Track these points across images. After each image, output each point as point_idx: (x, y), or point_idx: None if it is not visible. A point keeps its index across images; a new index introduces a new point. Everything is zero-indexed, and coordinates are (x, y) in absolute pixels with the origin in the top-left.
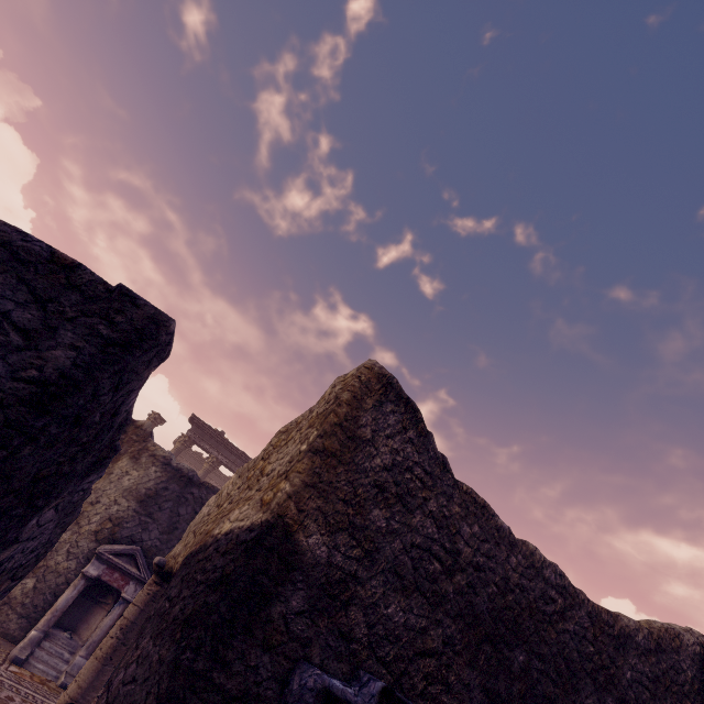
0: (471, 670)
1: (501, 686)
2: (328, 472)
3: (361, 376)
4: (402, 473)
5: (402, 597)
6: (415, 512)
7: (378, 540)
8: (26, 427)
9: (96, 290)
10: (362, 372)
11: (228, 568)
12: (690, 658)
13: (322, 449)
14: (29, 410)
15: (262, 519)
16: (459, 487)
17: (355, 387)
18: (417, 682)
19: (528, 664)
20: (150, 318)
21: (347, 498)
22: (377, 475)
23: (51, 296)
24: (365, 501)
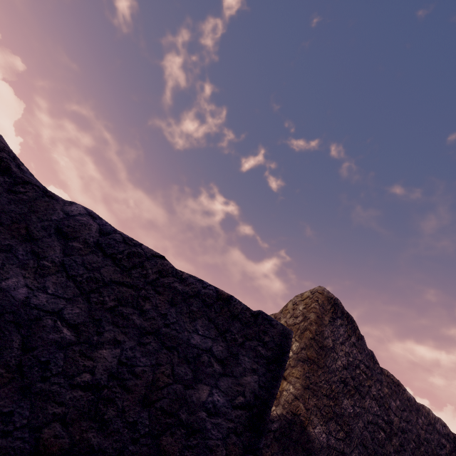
0: None
1: None
2: (313, 375)
3: (318, 300)
4: (354, 370)
5: None
6: (365, 397)
7: (351, 423)
8: (256, 450)
9: (246, 317)
10: (318, 296)
11: (265, 452)
12: None
13: (307, 358)
14: (252, 434)
15: (277, 412)
16: (383, 373)
17: (317, 309)
18: None
19: None
20: (281, 334)
21: (327, 394)
22: (341, 373)
23: (225, 327)
24: (338, 394)
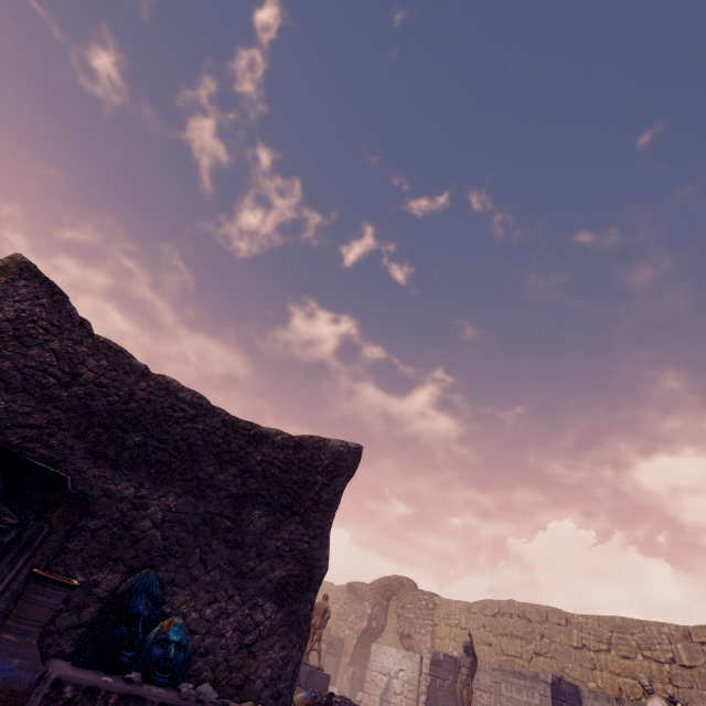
0: (77, 440)
1: (109, 451)
2: None
3: None
4: (24, 324)
5: (5, 394)
6: (33, 347)
7: None
8: None
9: None
10: (2, 260)
11: None
12: (331, 453)
13: None
14: None
15: None
16: (94, 338)
17: None
18: (13, 440)
19: (145, 443)
20: None
21: None
22: None
23: None
24: None
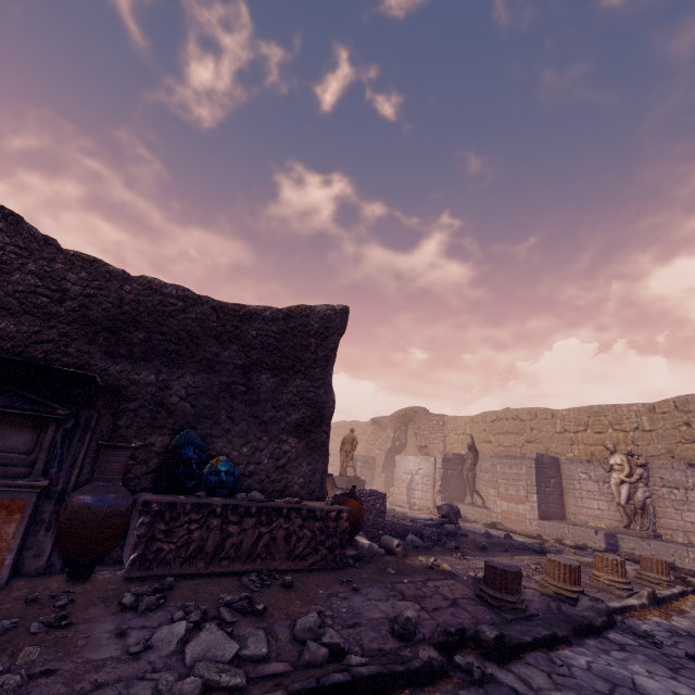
0: (90, 346)
1: (122, 350)
2: None
3: None
4: None
5: (11, 319)
6: (13, 273)
7: None
8: None
9: None
10: None
11: None
12: (319, 318)
13: None
14: None
15: None
16: (64, 253)
17: None
18: (37, 355)
19: (149, 338)
20: None
21: None
22: None
23: None
24: None
